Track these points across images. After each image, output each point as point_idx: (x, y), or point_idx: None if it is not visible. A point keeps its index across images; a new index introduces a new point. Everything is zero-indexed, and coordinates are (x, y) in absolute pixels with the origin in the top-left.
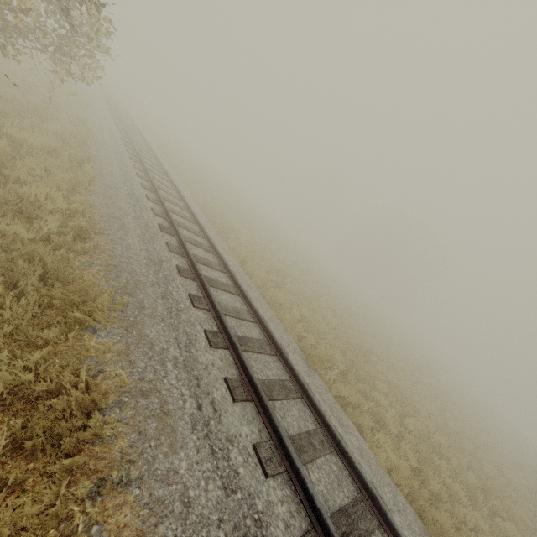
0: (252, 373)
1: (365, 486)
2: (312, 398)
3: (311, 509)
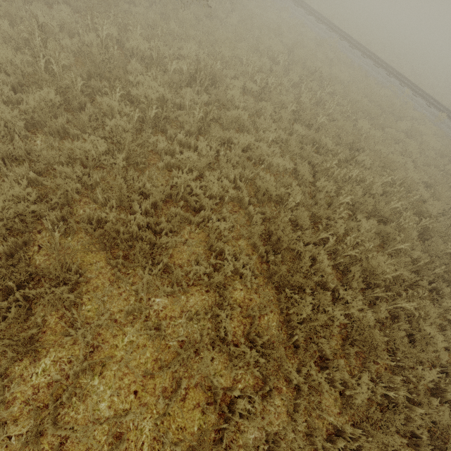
0: (320, 18)
1: (348, 36)
2: (333, 23)
3: (339, 35)
